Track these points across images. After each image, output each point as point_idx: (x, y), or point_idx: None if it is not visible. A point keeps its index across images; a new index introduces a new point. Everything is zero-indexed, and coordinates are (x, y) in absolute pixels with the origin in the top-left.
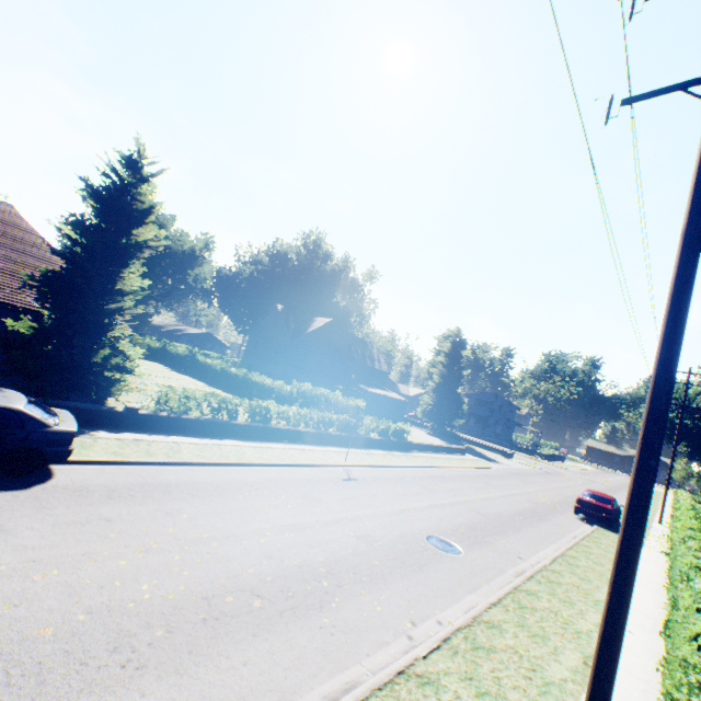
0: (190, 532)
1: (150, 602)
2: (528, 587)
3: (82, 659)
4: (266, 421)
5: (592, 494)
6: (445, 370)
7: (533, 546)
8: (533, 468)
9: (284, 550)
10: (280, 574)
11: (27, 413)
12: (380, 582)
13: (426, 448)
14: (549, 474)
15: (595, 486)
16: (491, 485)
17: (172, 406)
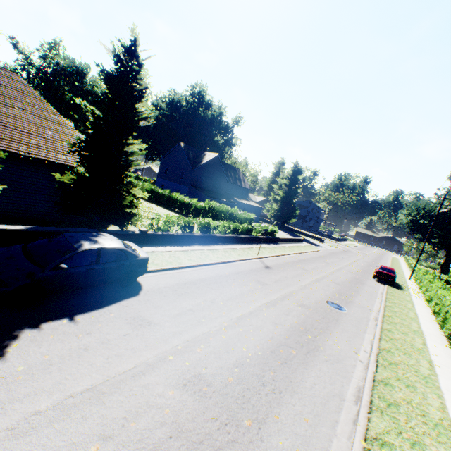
0: (232, 314)
1: (254, 358)
2: (385, 327)
3: (257, 392)
4: (208, 231)
5: (384, 268)
6: (286, 188)
7: (370, 301)
8: (337, 248)
9: (278, 319)
10: (288, 334)
11: (127, 250)
12: (328, 332)
13: (285, 240)
14: (346, 252)
15: (369, 258)
16: (328, 263)
17: (160, 227)
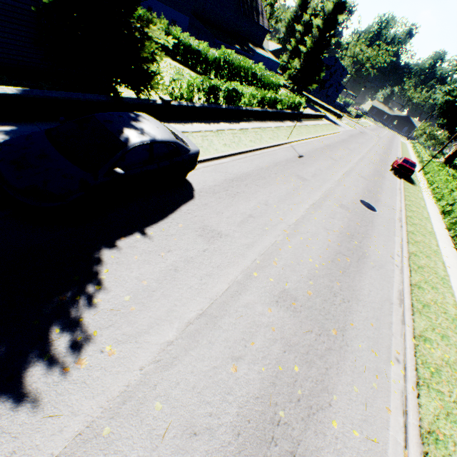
0: (288, 219)
1: (320, 269)
2: (409, 230)
3: (332, 303)
4: (234, 102)
5: (407, 162)
6: (317, 36)
7: (392, 199)
8: (354, 129)
9: (327, 224)
10: (339, 241)
11: (179, 143)
12: (368, 237)
13: (307, 117)
14: (363, 135)
15: (383, 143)
16: (350, 151)
17: (182, 94)
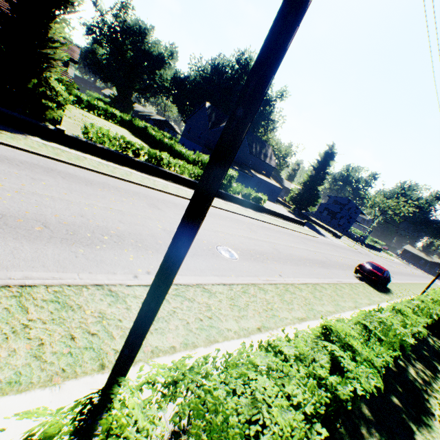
0: (36, 190)
1: None
2: (264, 287)
3: None
4: (159, 165)
5: (371, 264)
6: (314, 173)
7: (299, 274)
8: (351, 247)
9: (96, 217)
10: (77, 224)
11: None
12: (150, 250)
13: (275, 214)
14: (359, 253)
15: (389, 268)
16: (304, 243)
17: (92, 138)
